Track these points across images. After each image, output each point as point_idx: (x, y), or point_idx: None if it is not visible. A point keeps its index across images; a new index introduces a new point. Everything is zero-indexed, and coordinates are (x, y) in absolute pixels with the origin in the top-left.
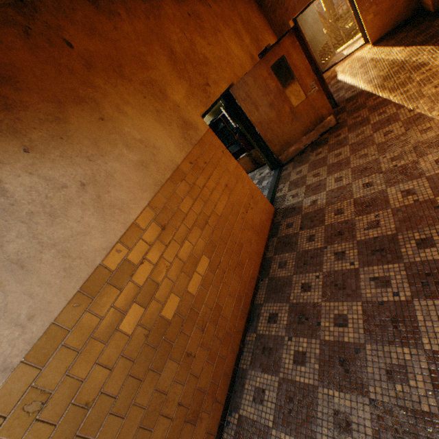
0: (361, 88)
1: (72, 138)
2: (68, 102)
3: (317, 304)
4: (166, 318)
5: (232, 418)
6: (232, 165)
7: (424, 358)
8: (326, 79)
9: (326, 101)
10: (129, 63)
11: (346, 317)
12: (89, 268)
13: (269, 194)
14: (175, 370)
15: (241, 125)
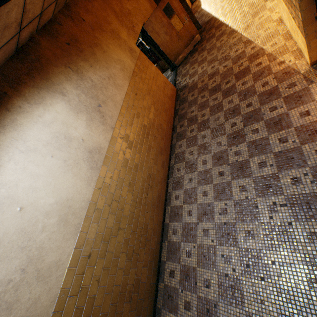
0: (213, 14)
1: (100, 61)
2: (93, 46)
3: (196, 115)
4: (145, 124)
5: (173, 155)
6: (153, 68)
7: (223, 113)
8: (195, 8)
9: (194, 26)
10: (103, 23)
11: (205, 114)
12: (120, 105)
13: (173, 83)
14: (152, 140)
15: (152, 47)
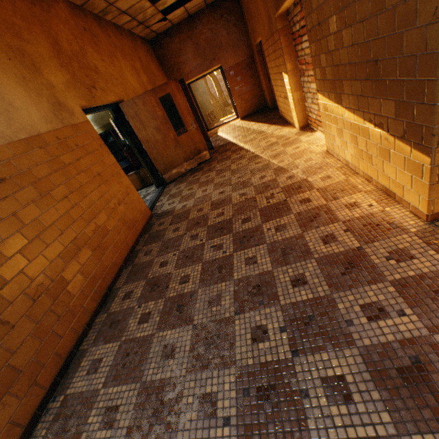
0: (230, 140)
1: None
2: None
3: (170, 274)
4: None
5: (56, 402)
6: (109, 160)
7: (233, 285)
8: (210, 134)
9: (203, 138)
10: None
11: (189, 276)
12: None
13: (150, 203)
14: None
15: (130, 140)
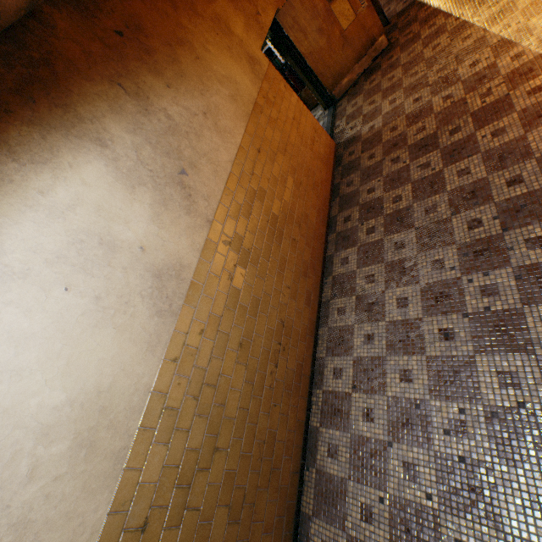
0: None
1: (187, 77)
2: (175, 45)
3: (380, 198)
4: (276, 214)
5: (328, 280)
6: (294, 100)
7: (447, 196)
8: None
9: (377, 18)
10: None
11: (400, 196)
12: (226, 173)
13: (328, 133)
14: (289, 246)
15: (290, 60)
